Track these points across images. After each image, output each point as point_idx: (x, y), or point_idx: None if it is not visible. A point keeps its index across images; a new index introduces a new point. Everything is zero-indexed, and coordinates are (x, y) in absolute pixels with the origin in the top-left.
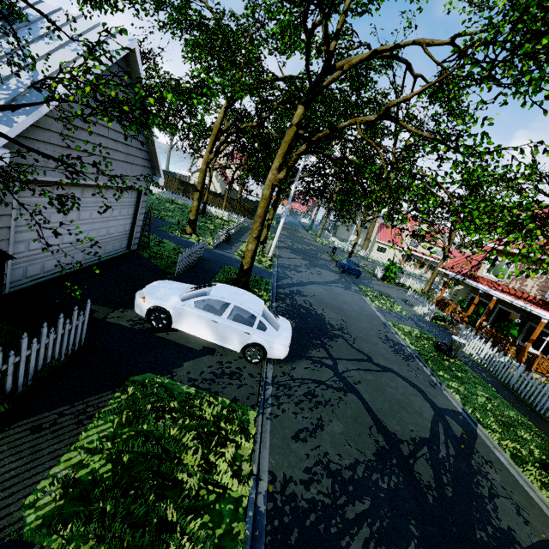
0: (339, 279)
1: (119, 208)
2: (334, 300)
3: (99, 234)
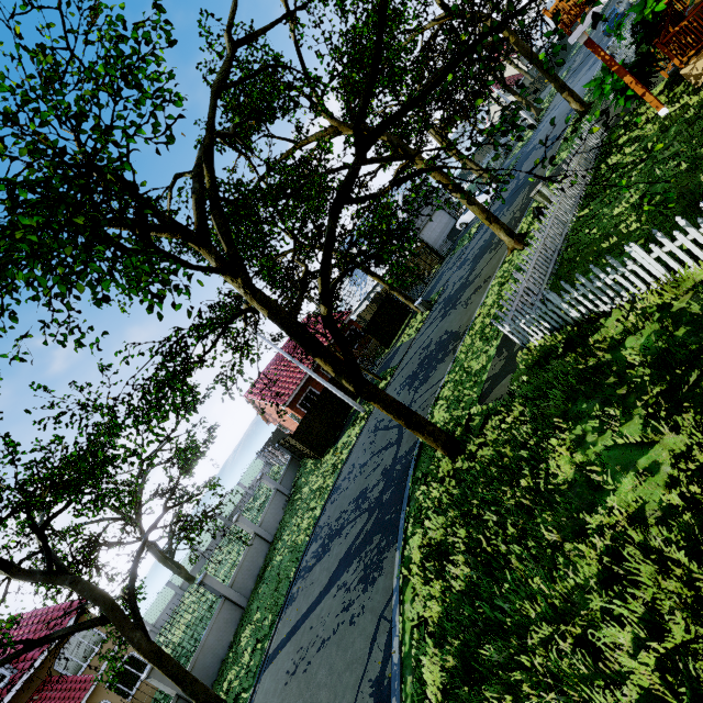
0: (594, 60)
1: (440, 217)
2: (559, 112)
3: (443, 227)
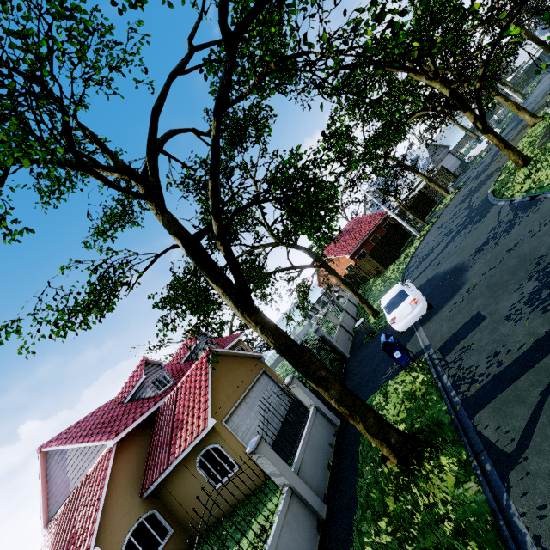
0: None
1: (450, 158)
2: (545, 85)
3: (452, 164)
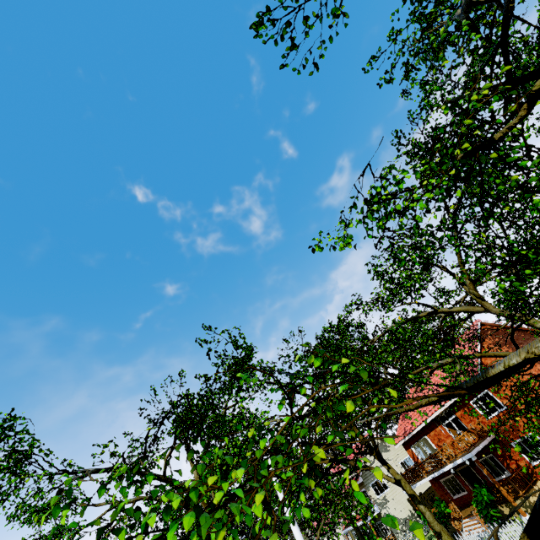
0: None
1: None
2: None
3: None
